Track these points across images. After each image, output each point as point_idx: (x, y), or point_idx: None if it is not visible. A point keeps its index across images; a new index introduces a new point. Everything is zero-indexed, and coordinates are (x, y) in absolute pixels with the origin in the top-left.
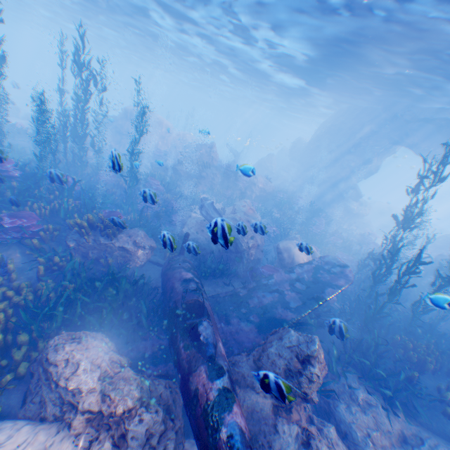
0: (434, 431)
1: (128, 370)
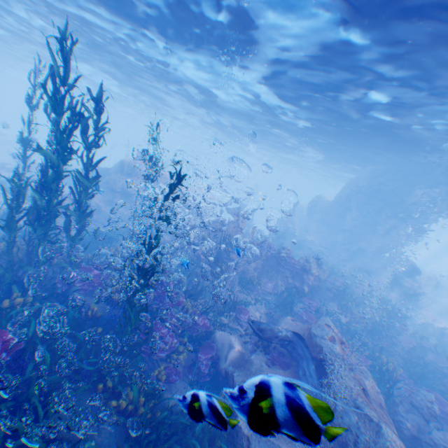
0: None
1: None
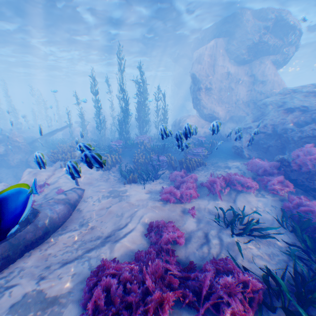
0: None
1: None
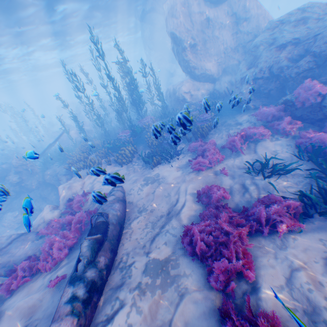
0: None
1: None
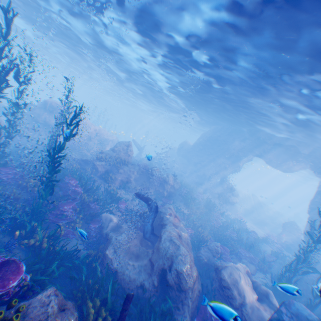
0: None
1: None
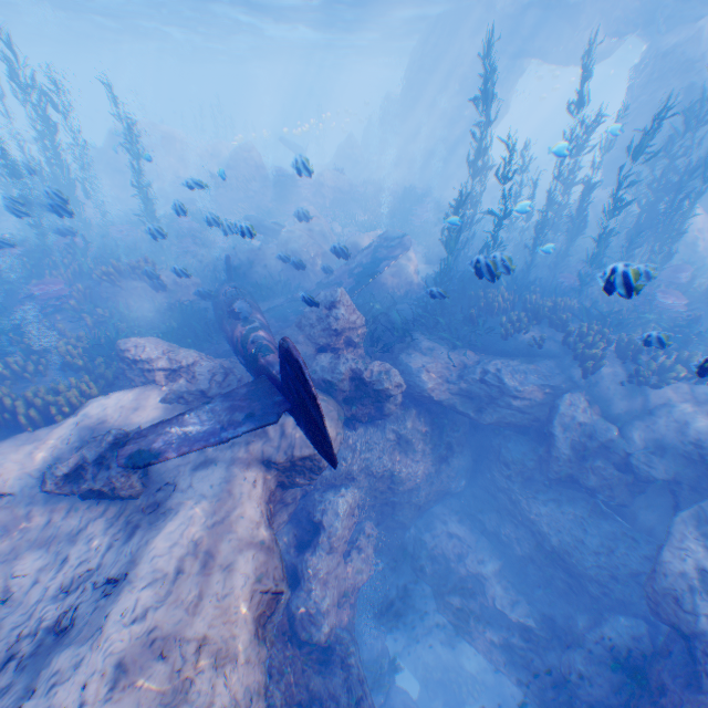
0: (494, 354)
1: (188, 350)
